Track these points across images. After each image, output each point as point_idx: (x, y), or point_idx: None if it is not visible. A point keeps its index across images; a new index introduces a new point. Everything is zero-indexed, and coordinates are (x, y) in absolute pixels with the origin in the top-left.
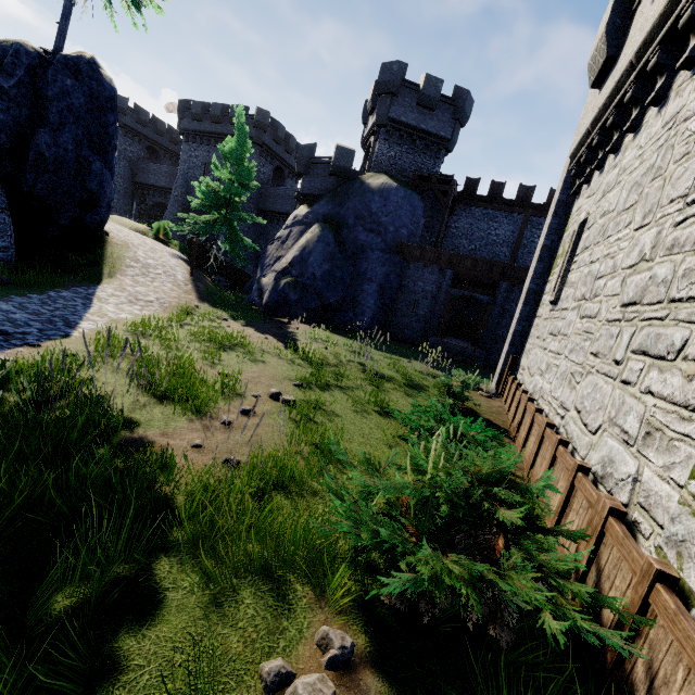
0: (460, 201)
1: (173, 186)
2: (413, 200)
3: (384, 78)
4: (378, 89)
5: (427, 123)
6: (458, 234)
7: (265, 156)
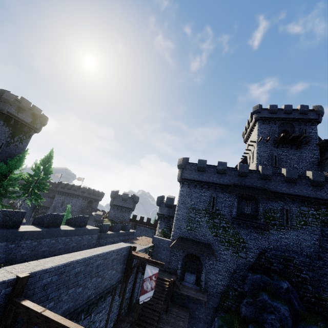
0: (137, 224)
1: (49, 209)
2: None
3: (112, 194)
4: (110, 197)
5: (125, 204)
6: (137, 235)
7: (84, 199)
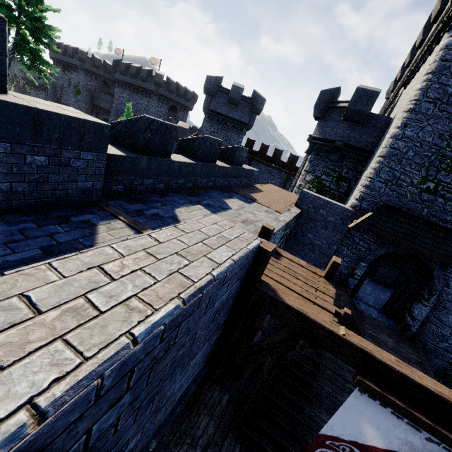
0: (254, 159)
1: (110, 113)
2: None
3: (207, 86)
4: (204, 91)
5: (233, 113)
6: None
7: (162, 101)
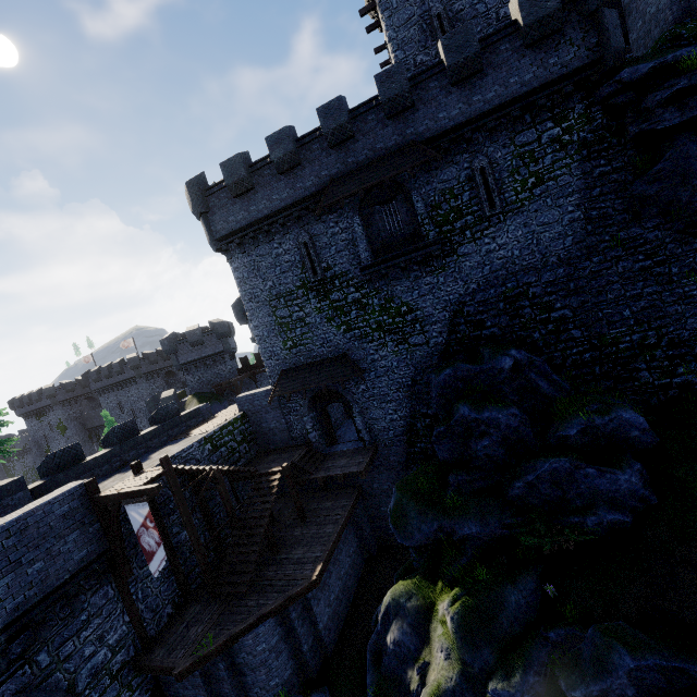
0: (256, 373)
1: None
2: (214, 409)
3: (165, 349)
4: (166, 354)
5: (205, 351)
6: None
7: (152, 378)
